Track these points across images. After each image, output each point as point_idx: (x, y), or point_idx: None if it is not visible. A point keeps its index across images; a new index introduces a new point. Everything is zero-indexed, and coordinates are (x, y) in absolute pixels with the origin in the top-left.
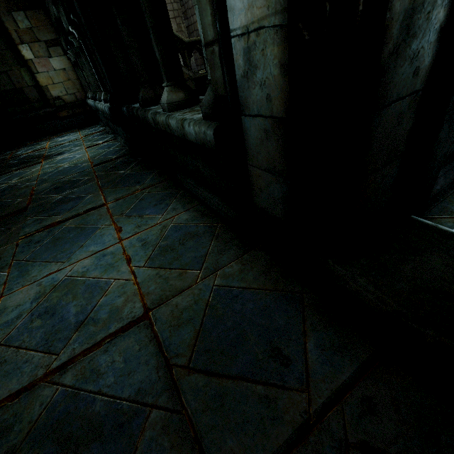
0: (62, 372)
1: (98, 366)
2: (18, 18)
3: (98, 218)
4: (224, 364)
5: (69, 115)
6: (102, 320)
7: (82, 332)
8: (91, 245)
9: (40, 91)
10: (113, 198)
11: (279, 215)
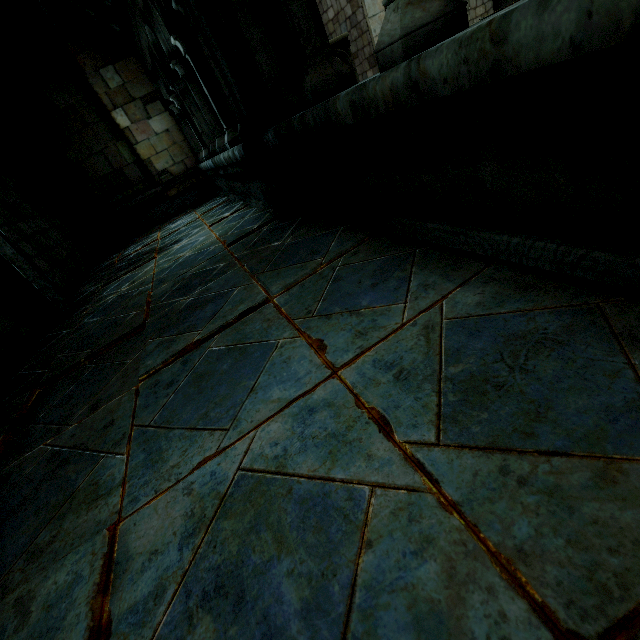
0: None
1: None
2: (107, 75)
3: (265, 327)
4: None
5: (180, 192)
6: None
7: None
8: (272, 386)
9: (143, 167)
10: (281, 286)
11: None
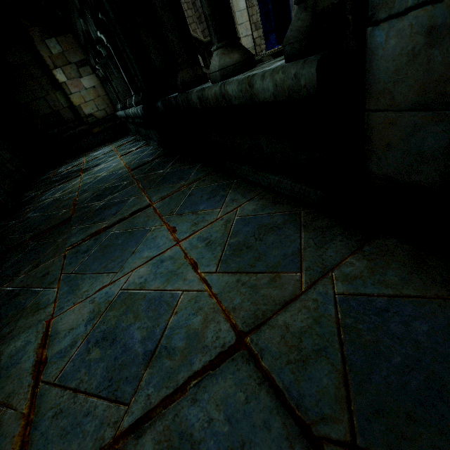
0: (136, 433)
1: (188, 427)
2: (50, 44)
3: (146, 220)
4: (430, 445)
5: (101, 130)
6: (179, 350)
7: (155, 368)
8: (144, 250)
9: (74, 111)
10: (158, 197)
11: (429, 179)
